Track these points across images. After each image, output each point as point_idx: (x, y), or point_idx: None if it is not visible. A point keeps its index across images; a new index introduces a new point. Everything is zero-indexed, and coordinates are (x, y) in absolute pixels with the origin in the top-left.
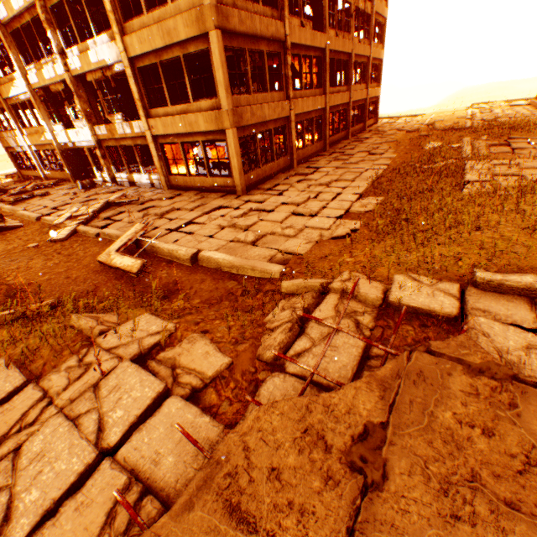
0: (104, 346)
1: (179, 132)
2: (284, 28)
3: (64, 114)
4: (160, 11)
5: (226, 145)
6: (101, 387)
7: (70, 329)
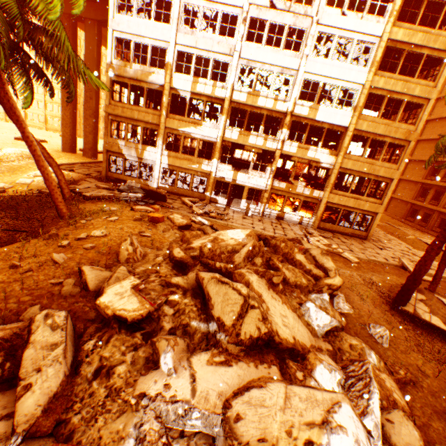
0: None
1: (347, 205)
2: None
3: (97, 120)
4: (372, 160)
5: (371, 218)
6: None
7: None
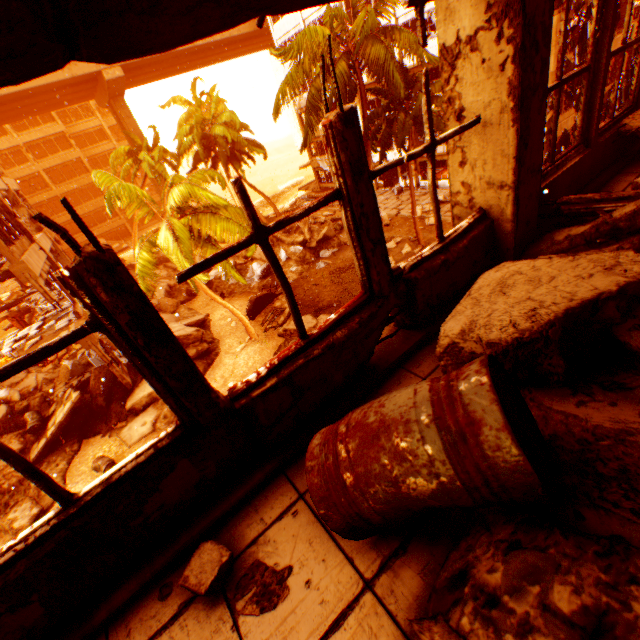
0: None
1: None
2: None
3: None
4: None
5: None
6: None
7: None
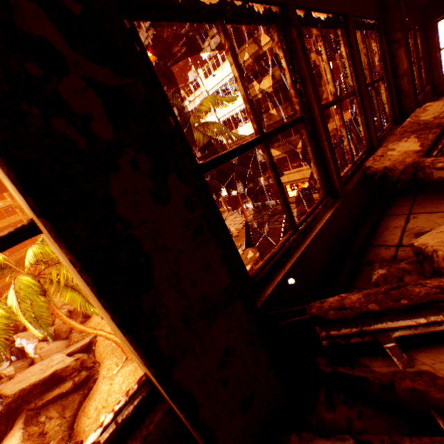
0: None
1: (296, 179)
2: (335, 123)
3: None
4: (289, 139)
5: None
6: None
7: None
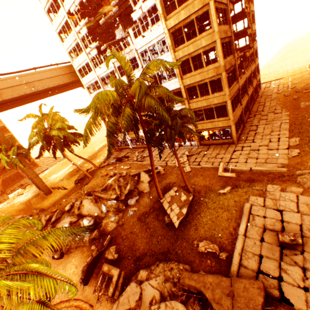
0: (270, 191)
1: (208, 128)
2: (238, 84)
3: None
4: (206, 97)
5: (229, 129)
6: (281, 196)
7: (253, 190)
